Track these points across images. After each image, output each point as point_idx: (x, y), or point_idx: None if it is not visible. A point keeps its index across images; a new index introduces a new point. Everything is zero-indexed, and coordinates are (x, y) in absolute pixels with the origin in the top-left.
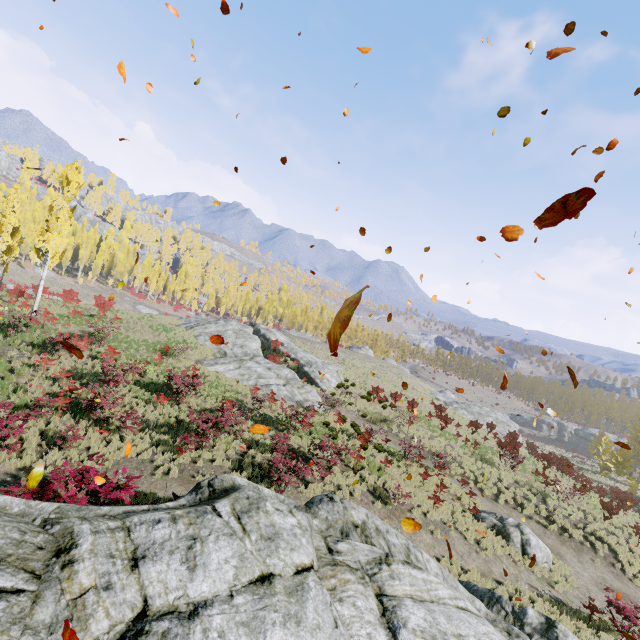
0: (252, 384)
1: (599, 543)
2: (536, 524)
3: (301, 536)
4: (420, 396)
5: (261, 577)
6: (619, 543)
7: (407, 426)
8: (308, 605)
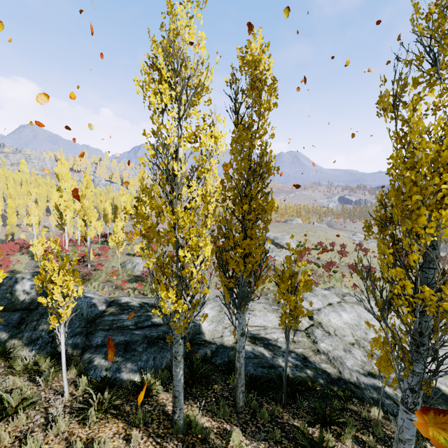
0: None
1: None
2: None
3: (332, 295)
4: (344, 241)
5: (329, 304)
6: None
7: (344, 258)
8: (346, 308)
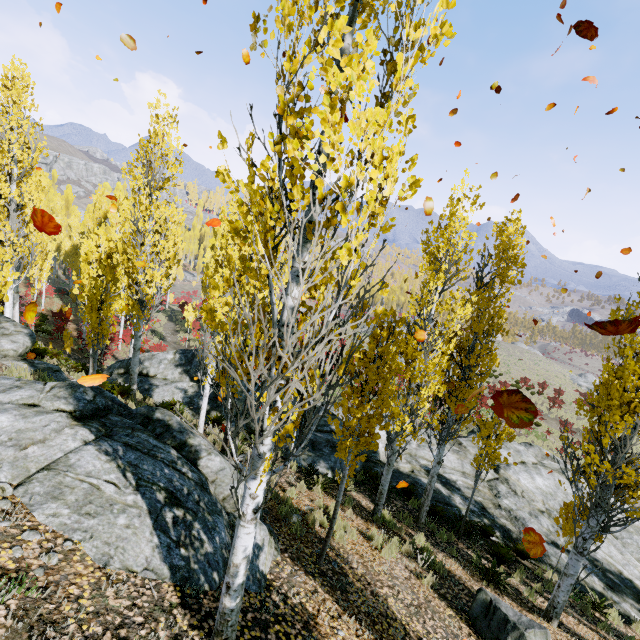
0: None
1: None
2: None
3: (528, 453)
4: (562, 383)
5: (521, 462)
6: None
7: (555, 409)
8: (542, 472)
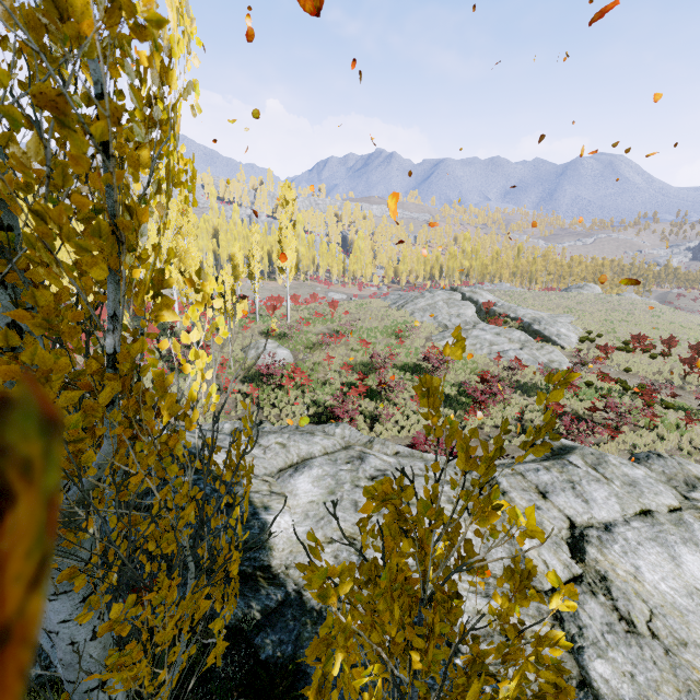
0: (486, 353)
1: None
2: None
3: (656, 484)
4: (698, 336)
5: (642, 511)
6: None
7: (694, 376)
8: (697, 534)
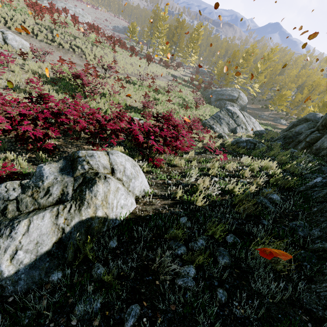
0: None
1: (76, 48)
2: (45, 44)
3: None
4: None
5: None
6: (87, 48)
7: None
8: None
